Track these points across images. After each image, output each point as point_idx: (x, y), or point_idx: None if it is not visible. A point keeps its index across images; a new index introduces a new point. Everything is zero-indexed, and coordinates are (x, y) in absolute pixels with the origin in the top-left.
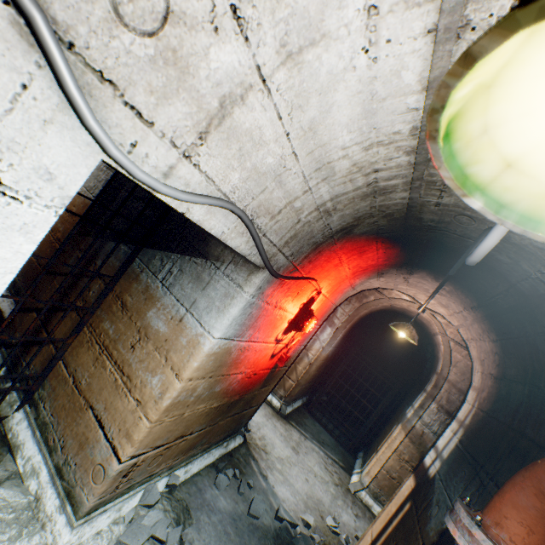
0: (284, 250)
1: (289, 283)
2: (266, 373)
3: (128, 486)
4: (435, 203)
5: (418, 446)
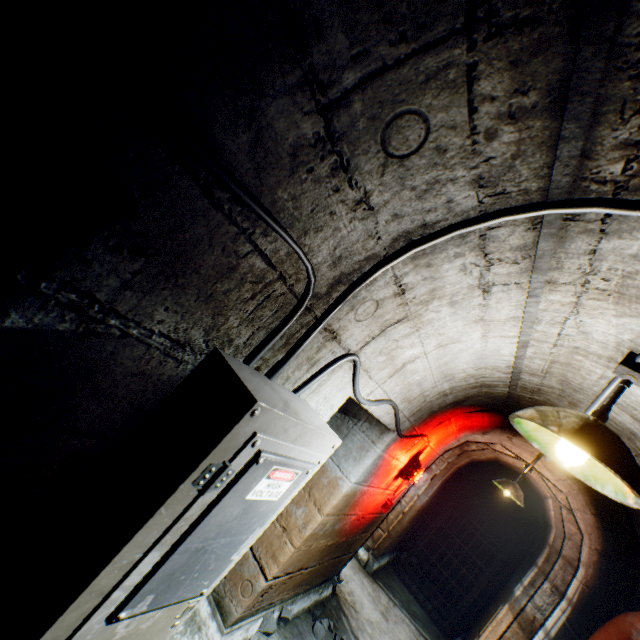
0: (410, 418)
1: (407, 439)
2: (369, 517)
3: (257, 608)
4: (528, 397)
5: (529, 635)
